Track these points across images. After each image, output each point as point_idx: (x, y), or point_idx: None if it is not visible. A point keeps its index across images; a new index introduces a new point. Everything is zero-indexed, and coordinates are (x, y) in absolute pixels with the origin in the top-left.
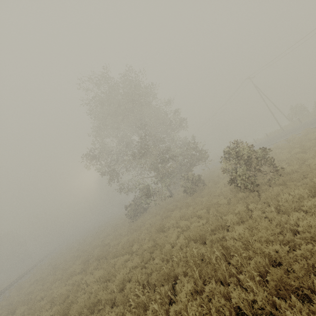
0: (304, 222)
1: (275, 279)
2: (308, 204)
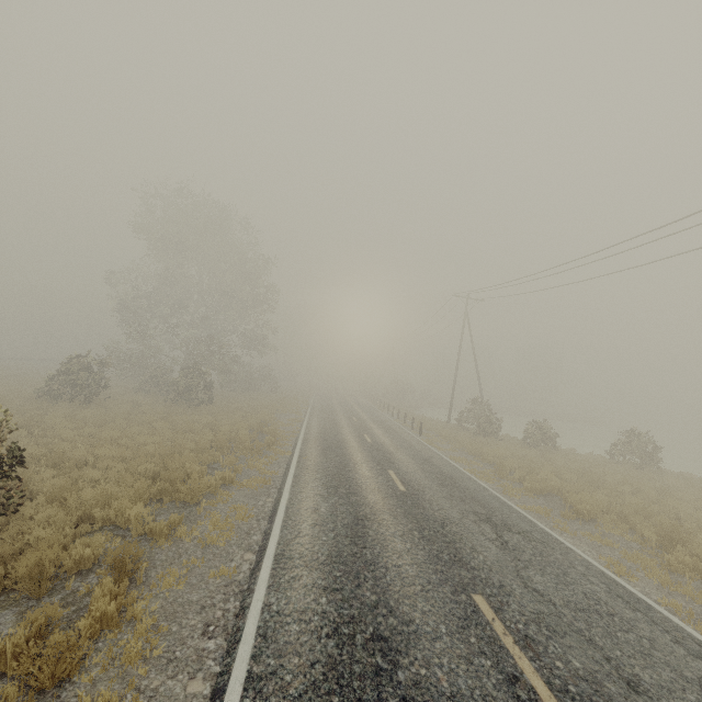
0: None
1: None
2: None
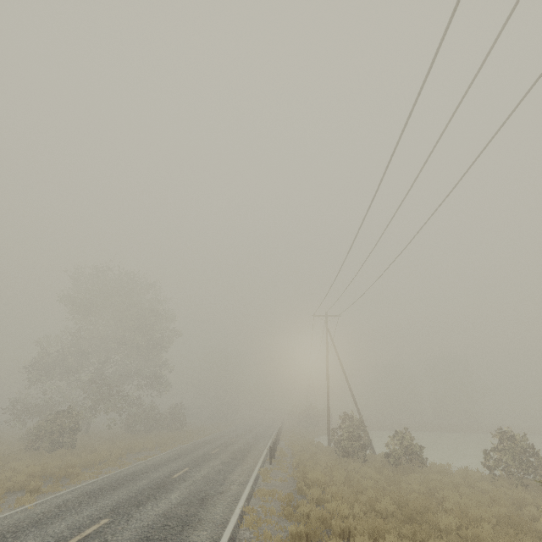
0: None
1: None
2: None
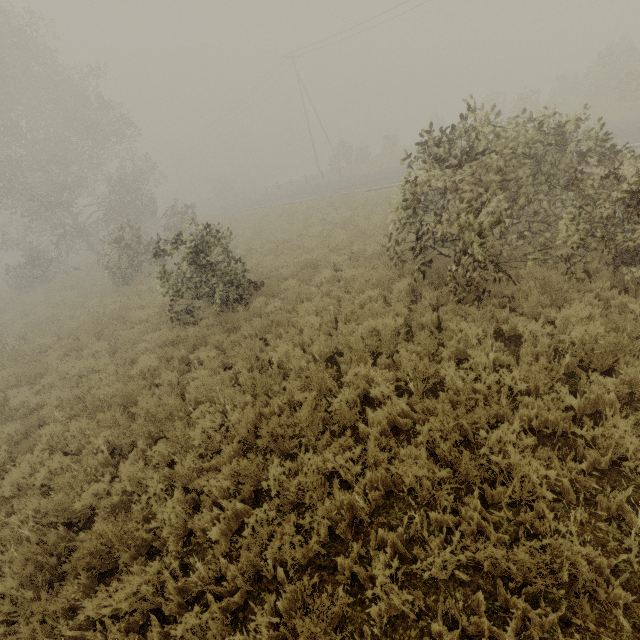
0: (69, 324)
1: (12, 355)
2: (95, 311)
